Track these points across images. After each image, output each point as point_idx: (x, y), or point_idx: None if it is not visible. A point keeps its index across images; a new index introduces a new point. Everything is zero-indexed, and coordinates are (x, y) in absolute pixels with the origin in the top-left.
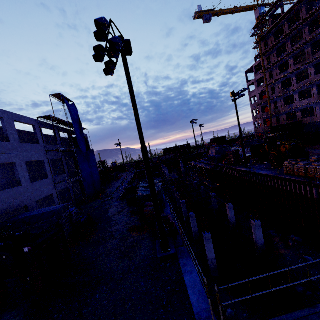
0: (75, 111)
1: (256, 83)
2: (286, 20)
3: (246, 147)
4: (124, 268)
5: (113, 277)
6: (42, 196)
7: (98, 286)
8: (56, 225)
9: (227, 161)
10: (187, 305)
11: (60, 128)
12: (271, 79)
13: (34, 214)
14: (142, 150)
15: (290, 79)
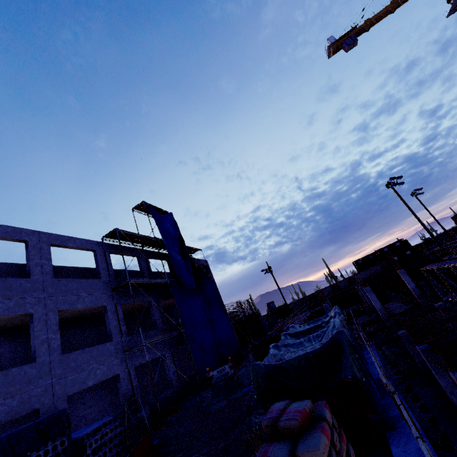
0: (173, 223)
1: None
2: None
3: None
4: None
5: None
6: (89, 383)
7: None
8: None
9: None
10: None
11: (151, 252)
12: None
13: None
14: None
15: None
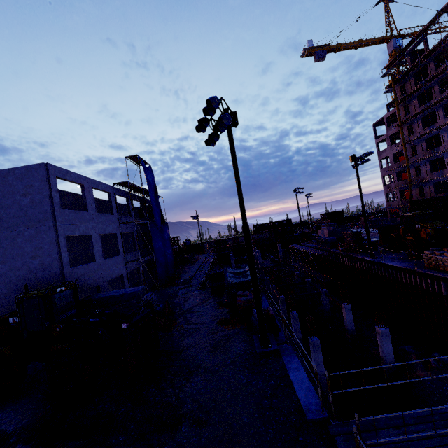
0: (151, 175)
1: (389, 140)
2: (432, 58)
3: (373, 227)
4: (218, 361)
5: (207, 369)
6: (113, 276)
7: (191, 376)
8: (146, 305)
9: (345, 247)
10: (294, 399)
11: (134, 195)
12: (411, 135)
13: (113, 295)
14: (244, 228)
15: (439, 135)
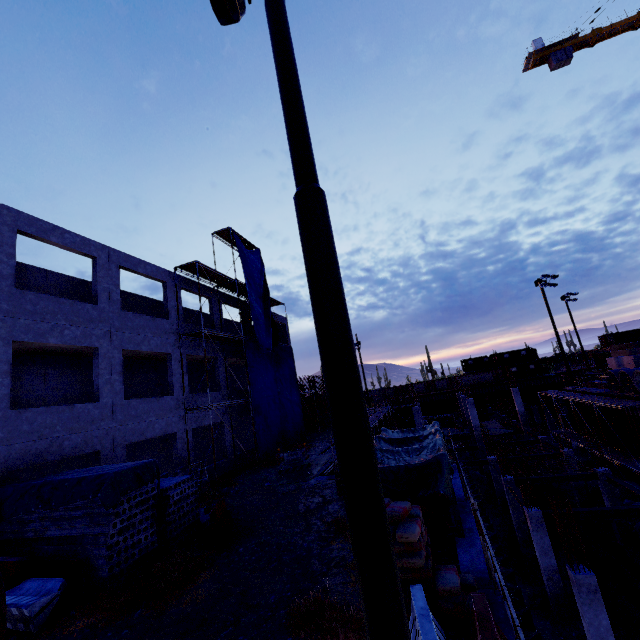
0: (259, 264)
1: None
2: None
3: None
4: None
5: None
6: (147, 436)
7: None
8: None
9: None
10: None
11: (225, 296)
12: None
13: (64, 478)
14: (298, 204)
15: None
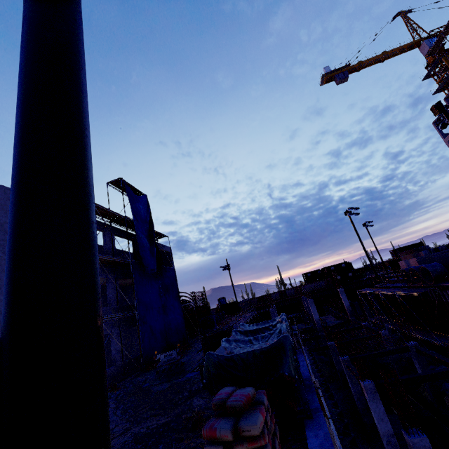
0: (146, 205)
1: None
2: None
3: None
4: None
5: None
6: None
7: None
8: None
9: None
10: None
11: (118, 230)
12: None
13: None
14: None
15: None
